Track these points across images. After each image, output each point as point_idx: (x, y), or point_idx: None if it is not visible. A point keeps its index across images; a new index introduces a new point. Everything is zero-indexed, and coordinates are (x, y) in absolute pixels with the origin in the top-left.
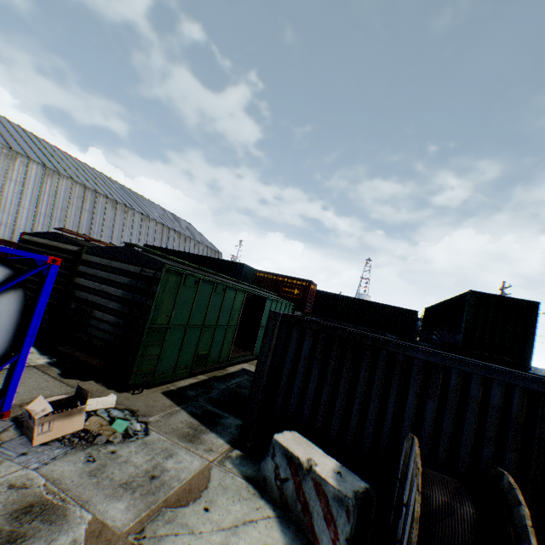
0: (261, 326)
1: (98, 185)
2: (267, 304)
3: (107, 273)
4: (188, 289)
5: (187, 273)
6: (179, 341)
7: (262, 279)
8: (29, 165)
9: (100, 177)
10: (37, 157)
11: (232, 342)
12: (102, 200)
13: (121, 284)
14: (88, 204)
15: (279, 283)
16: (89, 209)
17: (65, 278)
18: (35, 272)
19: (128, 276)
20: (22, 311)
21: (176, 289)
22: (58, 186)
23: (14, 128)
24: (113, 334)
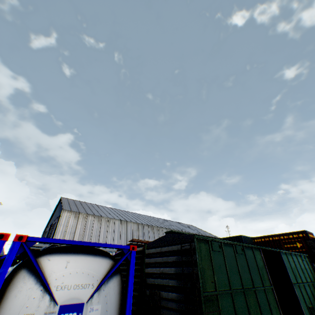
0: (292, 283)
1: (142, 220)
2: (283, 258)
3: (161, 257)
4: (216, 253)
5: (211, 239)
6: (231, 309)
7: (261, 243)
8: (114, 222)
9: (143, 216)
10: (117, 217)
11: (278, 306)
12: (146, 228)
13: (171, 263)
14: (140, 232)
15: (277, 241)
16: (141, 235)
17: (139, 272)
18: (124, 258)
19: (173, 254)
20: (120, 293)
21: (208, 254)
22: (126, 228)
23: (108, 209)
24: (179, 310)
